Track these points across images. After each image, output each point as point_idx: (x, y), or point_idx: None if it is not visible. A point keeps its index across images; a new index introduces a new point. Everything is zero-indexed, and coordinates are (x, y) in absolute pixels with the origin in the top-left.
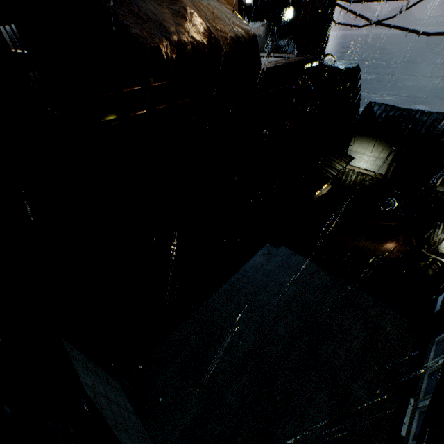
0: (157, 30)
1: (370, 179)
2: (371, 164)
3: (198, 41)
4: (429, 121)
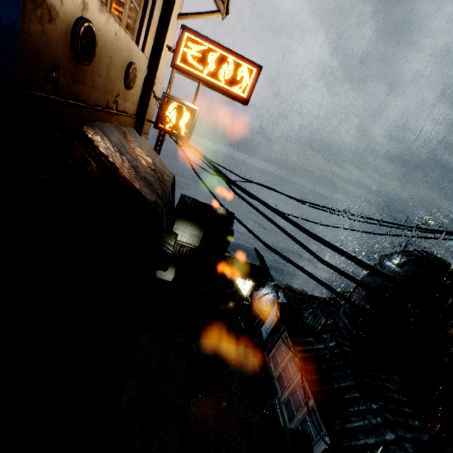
0: (143, 180)
1: (189, 249)
2: (190, 239)
3: (164, 189)
4: (217, 213)
